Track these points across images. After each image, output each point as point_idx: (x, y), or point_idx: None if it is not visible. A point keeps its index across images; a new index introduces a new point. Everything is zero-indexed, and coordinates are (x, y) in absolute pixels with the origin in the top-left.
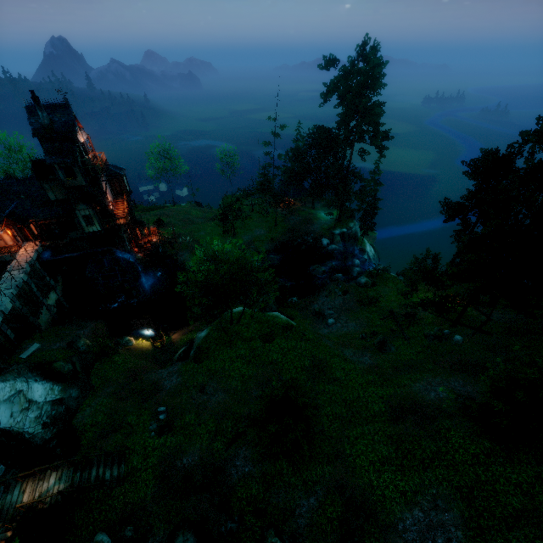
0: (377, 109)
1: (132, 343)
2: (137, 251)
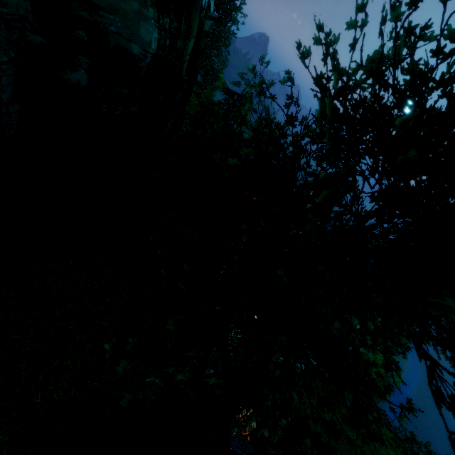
0: None
1: None
2: None
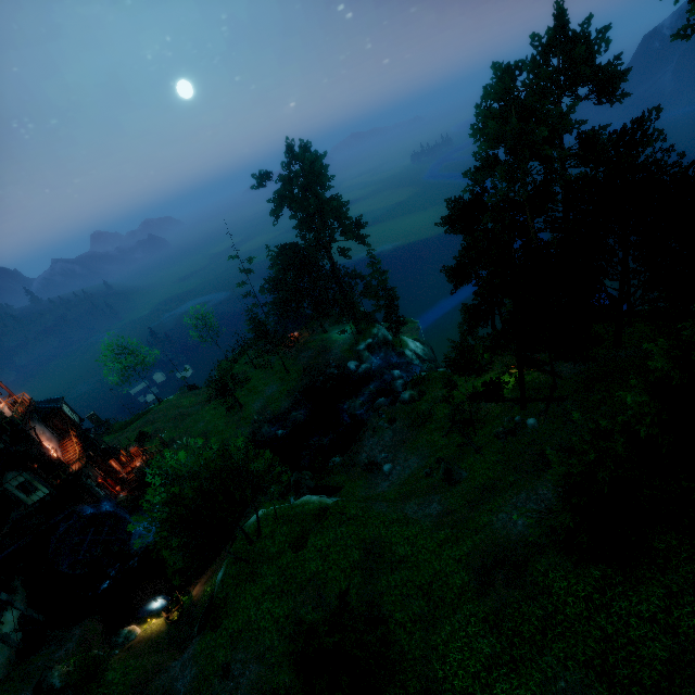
0: (331, 204)
1: (135, 634)
2: (119, 490)
